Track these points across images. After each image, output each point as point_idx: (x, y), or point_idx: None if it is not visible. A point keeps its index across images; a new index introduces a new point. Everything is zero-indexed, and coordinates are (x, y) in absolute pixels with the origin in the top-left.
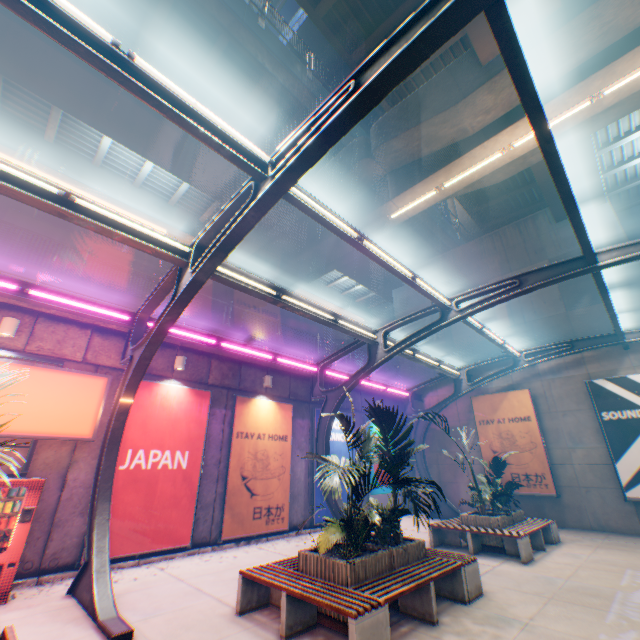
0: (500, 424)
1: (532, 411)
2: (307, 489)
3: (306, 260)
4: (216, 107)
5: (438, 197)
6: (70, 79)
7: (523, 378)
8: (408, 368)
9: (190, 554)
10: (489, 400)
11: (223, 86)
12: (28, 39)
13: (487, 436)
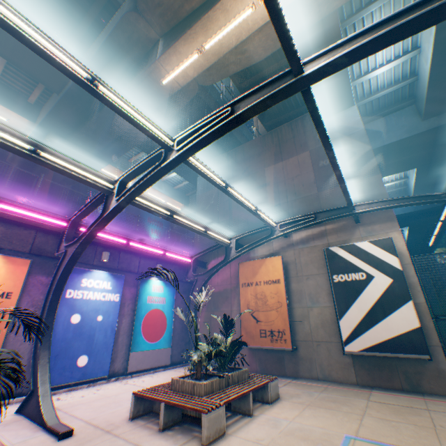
0: (258, 286)
1: (282, 275)
2: None
3: (97, 129)
4: None
5: (204, 63)
6: None
7: (281, 248)
8: (200, 240)
9: None
10: (252, 266)
11: None
12: None
13: (247, 297)
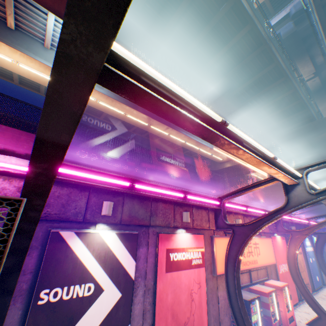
0: None
1: None
2: (308, 274)
3: None
4: (264, 109)
5: None
6: (227, 112)
7: None
8: (315, 210)
9: (298, 305)
10: None
11: (273, 103)
12: (224, 103)
13: None
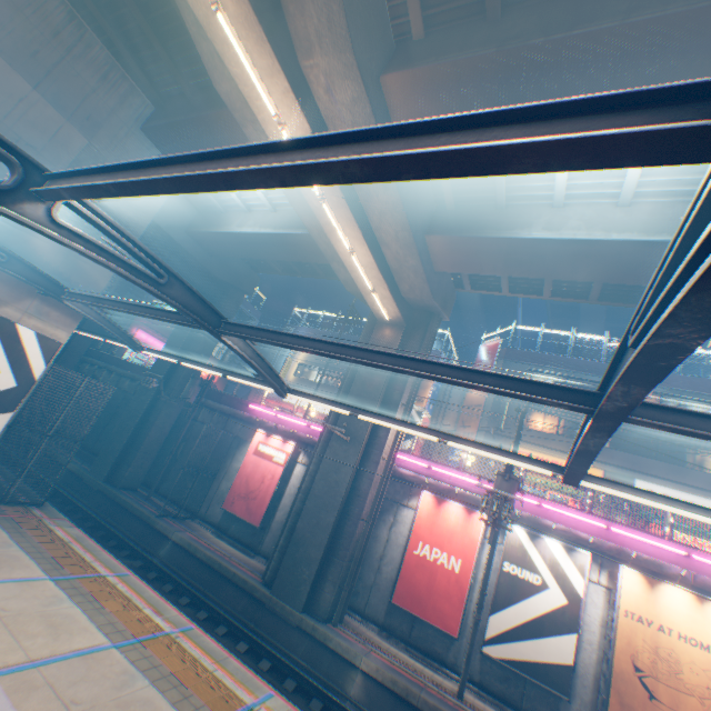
0: None
1: None
2: None
3: None
4: None
5: None
6: None
7: None
8: None
9: None
10: None
11: None
12: None
13: None
